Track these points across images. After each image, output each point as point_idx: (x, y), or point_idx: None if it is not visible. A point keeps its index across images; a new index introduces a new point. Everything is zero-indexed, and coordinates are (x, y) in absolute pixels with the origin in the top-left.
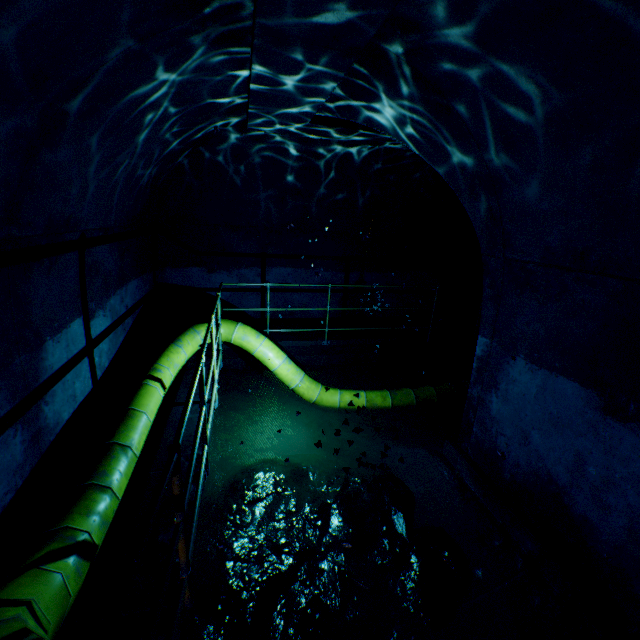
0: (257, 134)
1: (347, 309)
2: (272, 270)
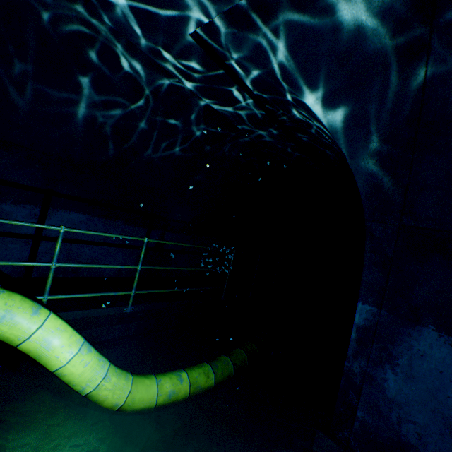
0: (93, 28)
1: (160, 268)
2: (58, 213)
